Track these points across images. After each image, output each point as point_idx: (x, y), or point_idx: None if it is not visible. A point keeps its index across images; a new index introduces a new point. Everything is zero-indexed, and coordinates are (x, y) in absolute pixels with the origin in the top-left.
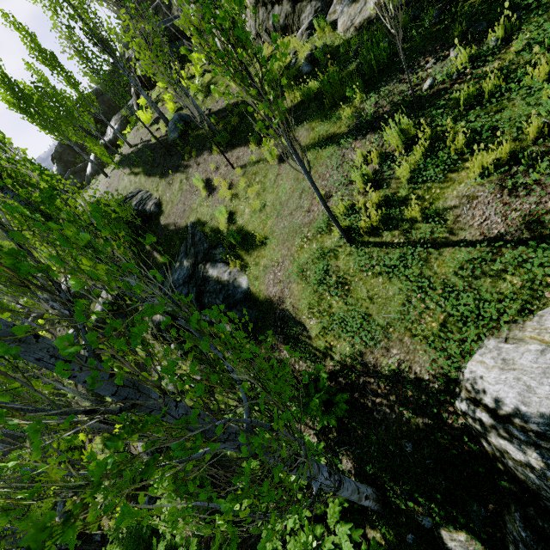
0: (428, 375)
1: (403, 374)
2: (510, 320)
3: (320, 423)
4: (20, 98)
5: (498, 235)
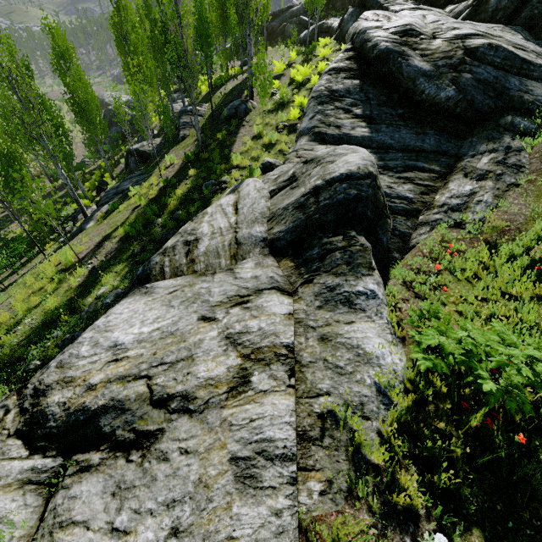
0: None
1: None
2: None
3: None
4: None
5: None
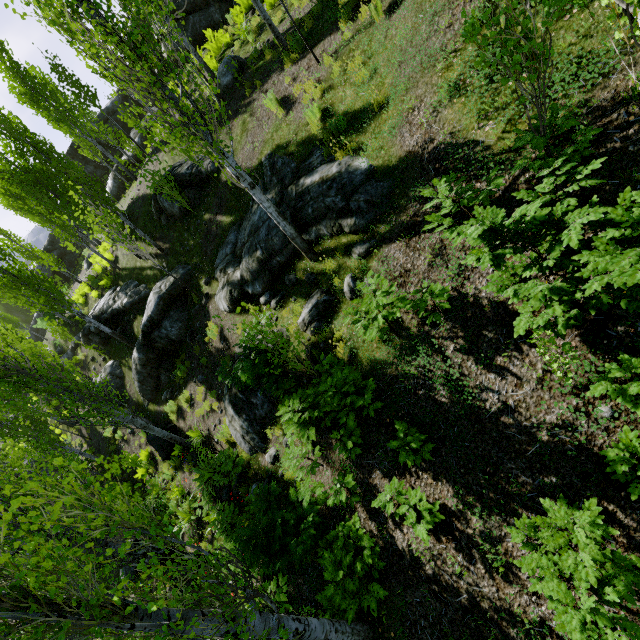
0: None
1: None
2: None
3: (570, 148)
4: (31, 88)
5: None
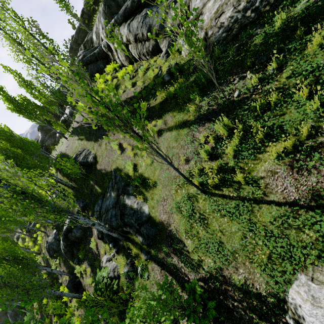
0: (265, 292)
1: (249, 288)
2: (313, 263)
3: None
4: (16, 105)
5: (295, 200)
